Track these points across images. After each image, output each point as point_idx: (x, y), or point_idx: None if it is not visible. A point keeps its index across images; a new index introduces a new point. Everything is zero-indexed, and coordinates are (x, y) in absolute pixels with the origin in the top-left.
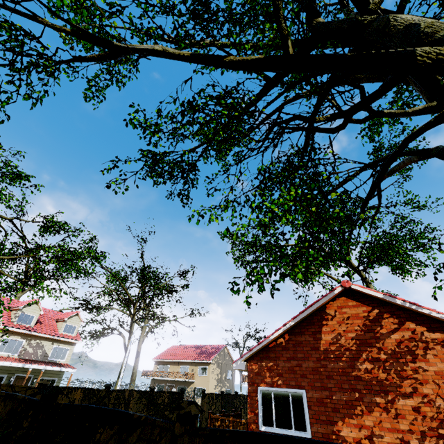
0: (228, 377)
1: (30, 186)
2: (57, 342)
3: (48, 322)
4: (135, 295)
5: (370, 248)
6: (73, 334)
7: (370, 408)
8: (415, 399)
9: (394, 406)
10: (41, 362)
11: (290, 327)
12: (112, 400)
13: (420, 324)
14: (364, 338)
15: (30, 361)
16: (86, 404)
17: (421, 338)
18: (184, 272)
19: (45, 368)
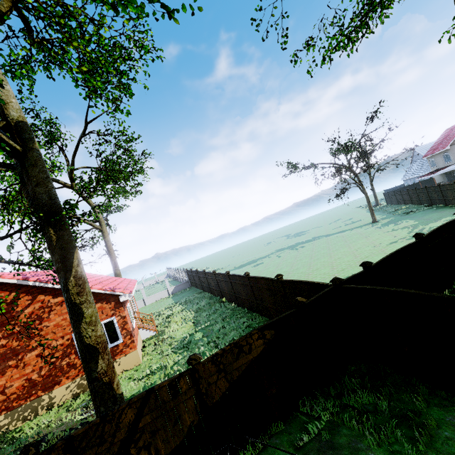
0: None
1: None
2: None
3: None
4: None
5: (97, 173)
6: None
7: (4, 371)
8: (39, 349)
9: (23, 361)
10: None
11: None
12: None
13: (48, 294)
14: (1, 320)
15: None
16: None
17: (48, 304)
18: None
19: None
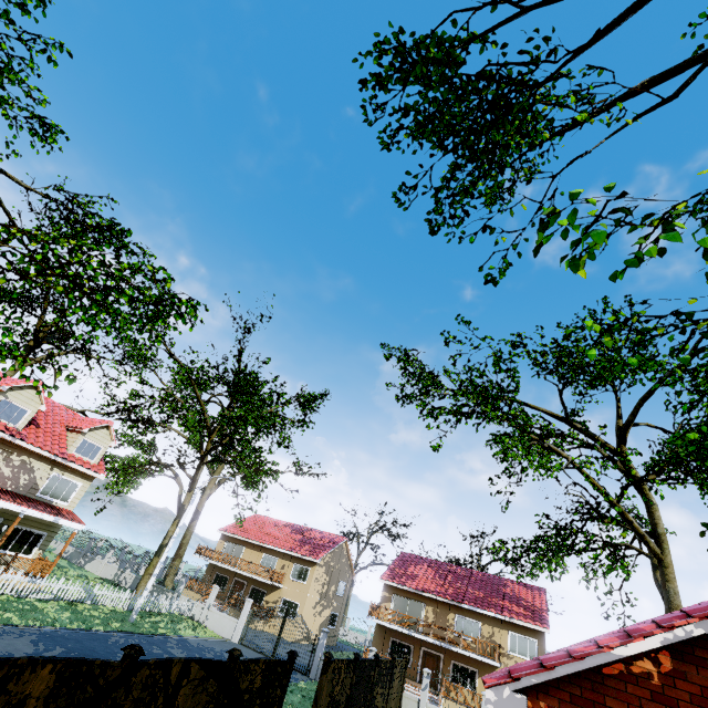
0: (338, 592)
1: (28, 40)
2: (61, 468)
3: (53, 429)
4: (220, 420)
5: (664, 442)
6: (92, 460)
7: None
8: None
9: None
10: (23, 499)
11: (685, 637)
12: (134, 691)
13: None
14: None
15: (2, 493)
16: (59, 707)
17: None
18: (307, 400)
19: (26, 513)
